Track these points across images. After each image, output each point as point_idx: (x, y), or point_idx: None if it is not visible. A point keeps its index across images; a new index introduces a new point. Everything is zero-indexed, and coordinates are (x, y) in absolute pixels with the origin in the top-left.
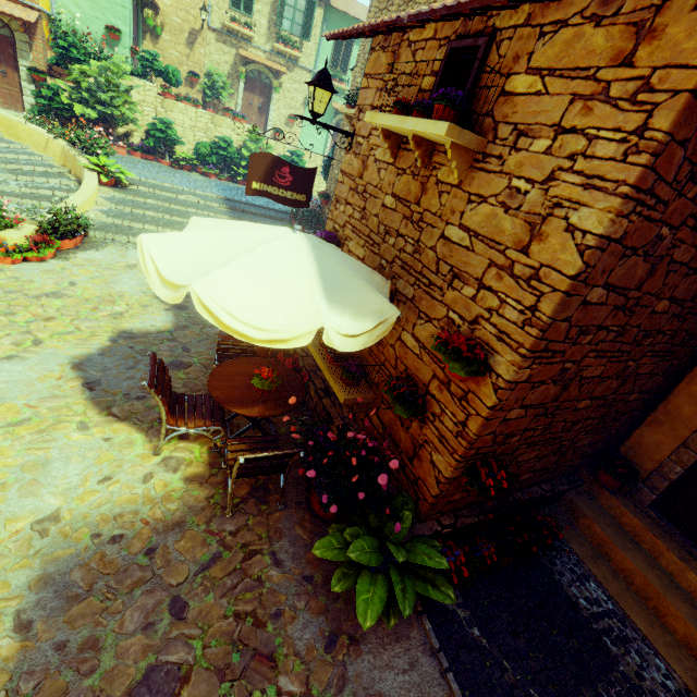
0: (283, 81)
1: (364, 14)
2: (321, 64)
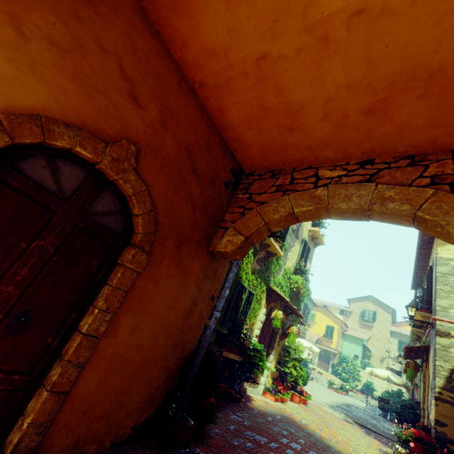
0: None
1: None
2: None
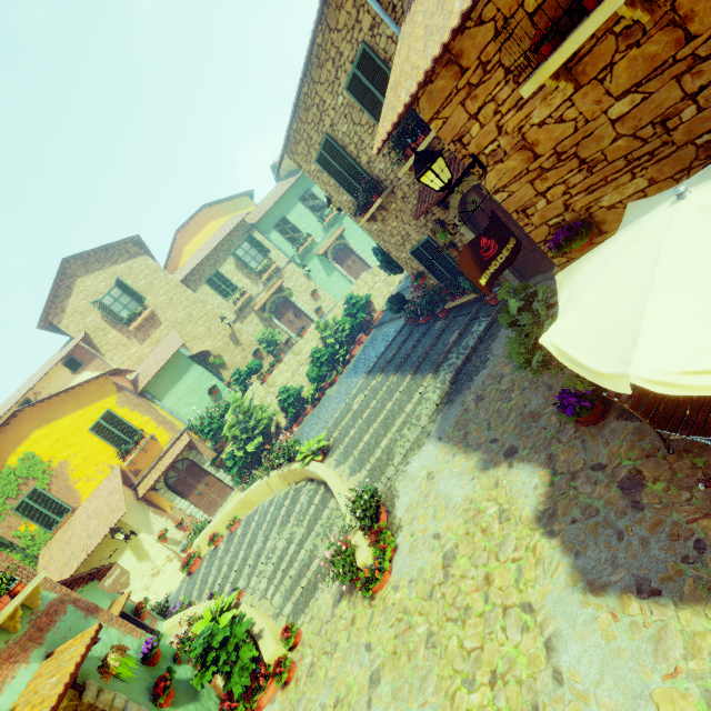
0: (286, 287)
1: (270, 201)
2: (288, 251)
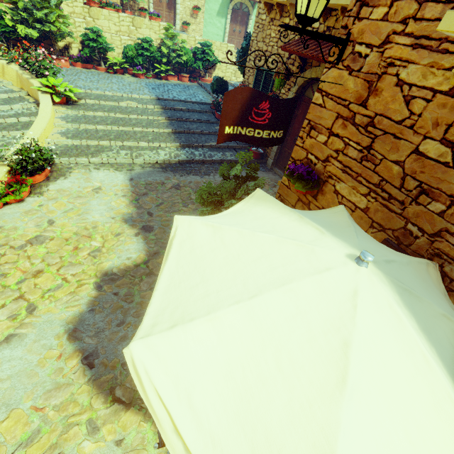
0: None
1: None
2: None
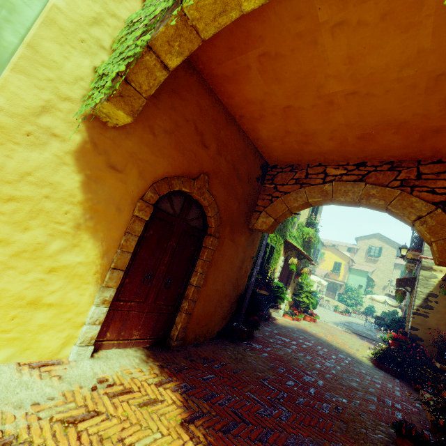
0: None
1: None
2: None
